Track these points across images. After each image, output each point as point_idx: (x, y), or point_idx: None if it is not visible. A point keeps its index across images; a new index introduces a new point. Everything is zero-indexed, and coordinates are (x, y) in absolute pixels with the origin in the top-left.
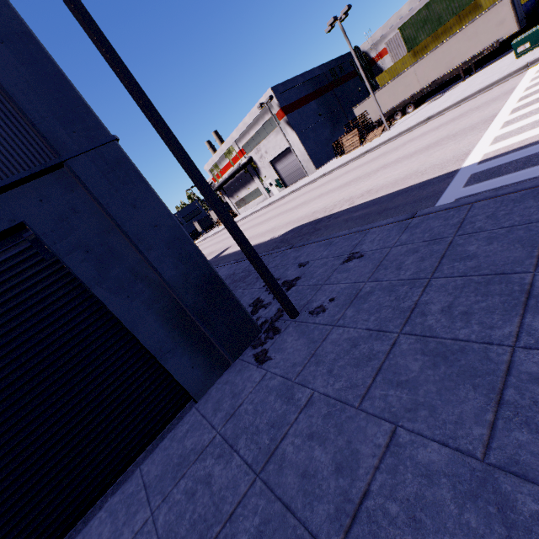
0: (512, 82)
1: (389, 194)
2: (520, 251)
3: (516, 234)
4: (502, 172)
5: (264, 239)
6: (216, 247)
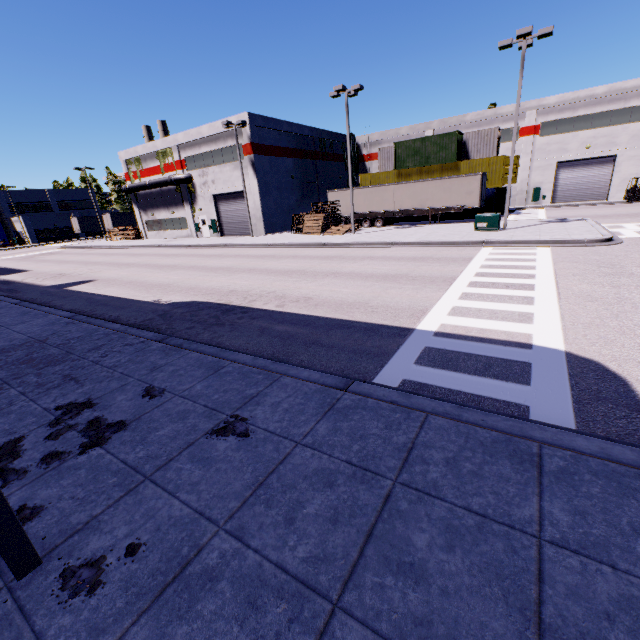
0: (470, 251)
1: (328, 319)
2: (504, 617)
3: (493, 547)
4: (460, 365)
5: (144, 296)
6: (77, 269)
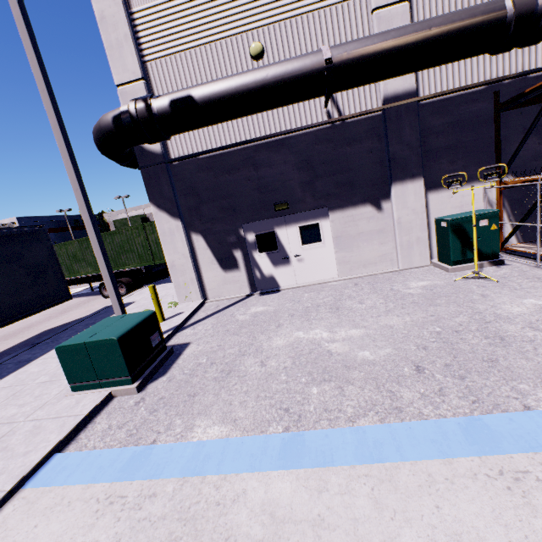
0: None
1: None
2: None
3: None
4: None
5: None
6: None
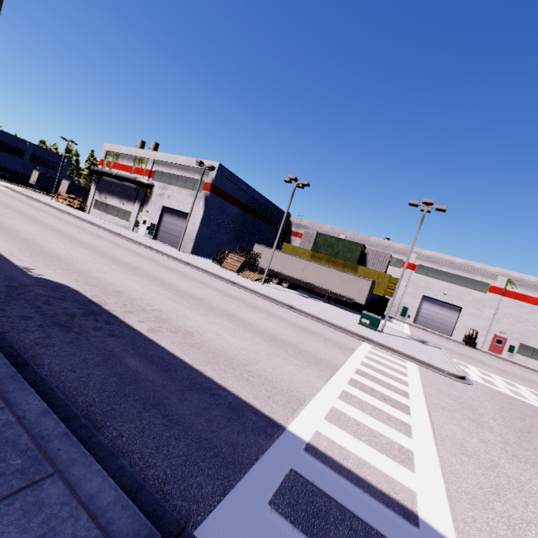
0: (353, 342)
1: (194, 372)
2: None
3: None
4: (330, 533)
5: (21, 258)
6: None
